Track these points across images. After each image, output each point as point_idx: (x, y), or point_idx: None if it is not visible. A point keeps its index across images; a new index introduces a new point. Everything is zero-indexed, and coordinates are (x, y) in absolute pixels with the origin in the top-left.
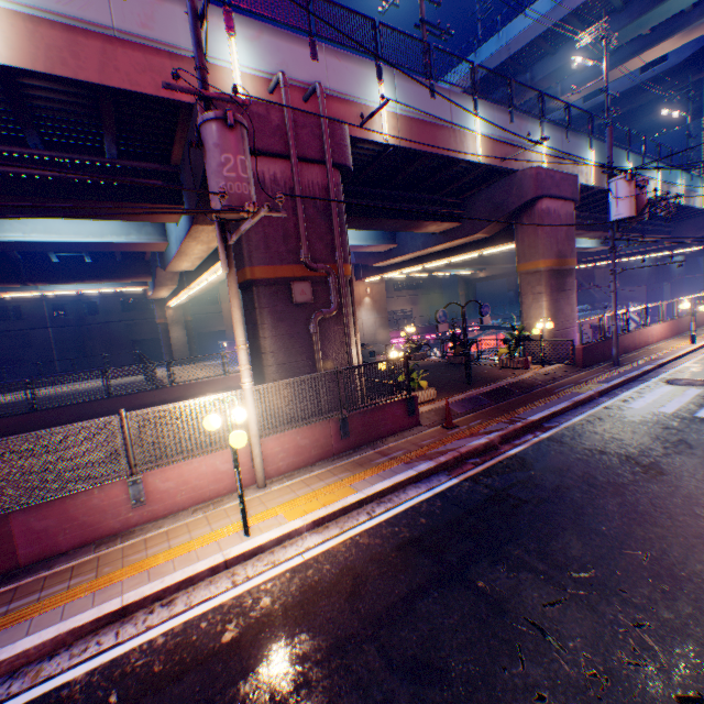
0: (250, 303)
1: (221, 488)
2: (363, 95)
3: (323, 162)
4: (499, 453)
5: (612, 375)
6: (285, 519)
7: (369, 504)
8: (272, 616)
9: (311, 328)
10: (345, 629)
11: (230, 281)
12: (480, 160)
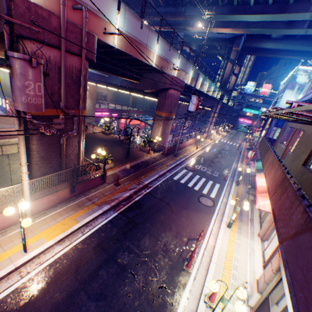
0: (25, 123)
1: (6, 225)
2: (108, 16)
3: (81, 56)
4: (133, 199)
5: (173, 162)
6: (45, 241)
7: (83, 227)
8: (43, 289)
9: (62, 141)
10: (74, 287)
11: (20, 132)
12: (154, 66)
